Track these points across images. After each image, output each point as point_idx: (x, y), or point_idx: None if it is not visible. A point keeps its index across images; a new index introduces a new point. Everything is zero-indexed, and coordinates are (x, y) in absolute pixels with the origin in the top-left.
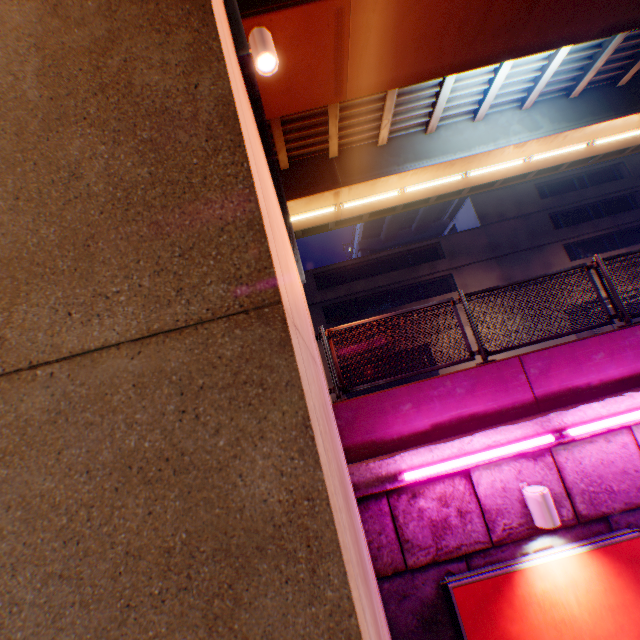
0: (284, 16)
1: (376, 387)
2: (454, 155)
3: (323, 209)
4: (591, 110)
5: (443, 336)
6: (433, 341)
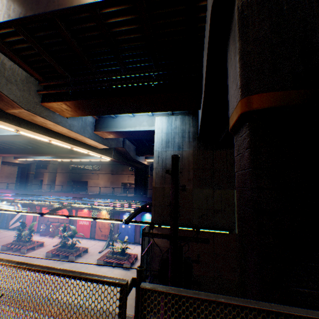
0: None
1: (79, 188)
2: (37, 158)
3: (24, 159)
4: (57, 156)
5: (92, 180)
6: (89, 181)
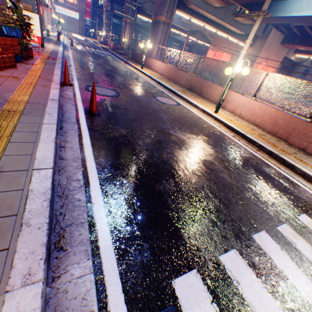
0: (285, 45)
1: None
2: None
3: (305, 57)
4: None
5: None
6: None
